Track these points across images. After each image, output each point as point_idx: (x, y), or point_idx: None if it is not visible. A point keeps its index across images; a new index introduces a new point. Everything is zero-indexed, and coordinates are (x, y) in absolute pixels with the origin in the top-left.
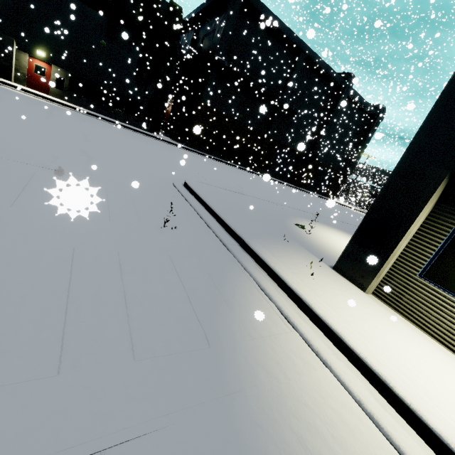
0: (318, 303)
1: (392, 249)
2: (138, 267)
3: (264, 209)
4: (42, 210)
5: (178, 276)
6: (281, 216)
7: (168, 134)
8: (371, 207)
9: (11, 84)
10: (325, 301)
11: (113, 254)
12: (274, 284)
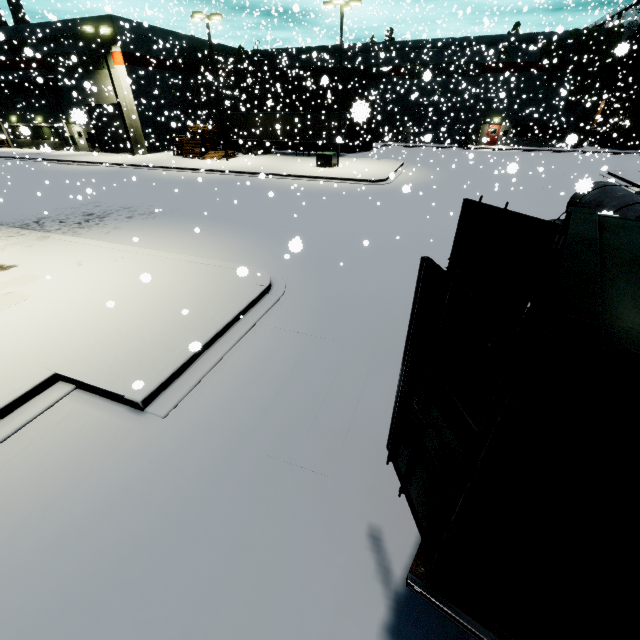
0: None
1: None
2: None
3: None
4: (560, 180)
5: None
6: None
7: (592, 142)
8: None
9: (481, 148)
10: None
11: None
12: (637, 188)
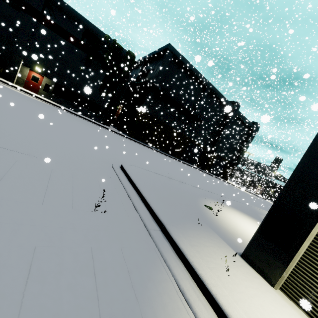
0: (240, 317)
1: (297, 248)
2: (52, 270)
3: (180, 190)
4: None
5: (94, 281)
6: (193, 197)
7: (116, 126)
8: (273, 205)
9: (12, 85)
10: (244, 310)
11: (28, 251)
12: (193, 282)
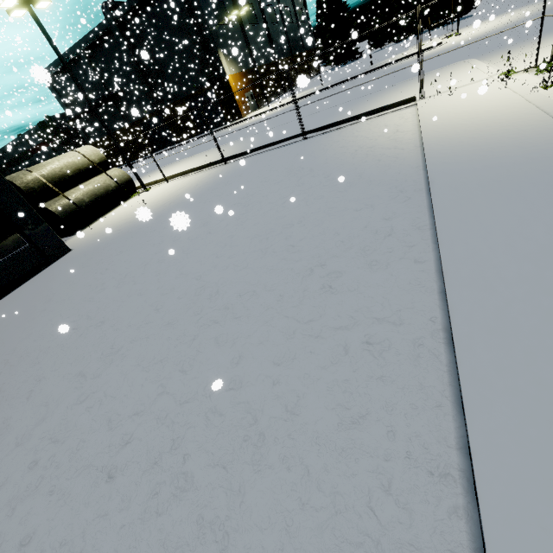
0: None
1: None
2: None
3: None
4: None
5: None
6: None
7: None
8: None
9: None
10: None
11: None
12: None
